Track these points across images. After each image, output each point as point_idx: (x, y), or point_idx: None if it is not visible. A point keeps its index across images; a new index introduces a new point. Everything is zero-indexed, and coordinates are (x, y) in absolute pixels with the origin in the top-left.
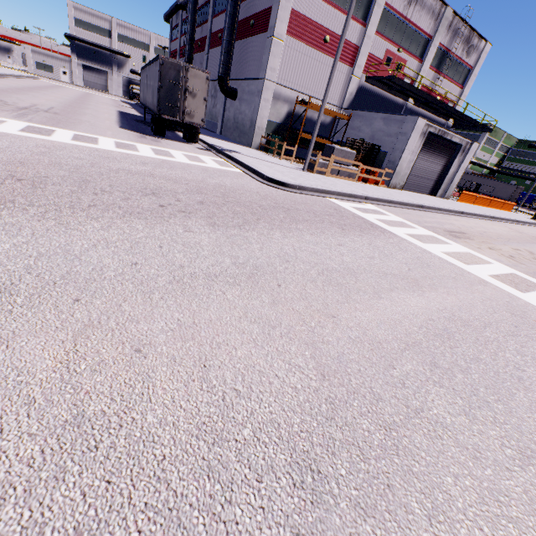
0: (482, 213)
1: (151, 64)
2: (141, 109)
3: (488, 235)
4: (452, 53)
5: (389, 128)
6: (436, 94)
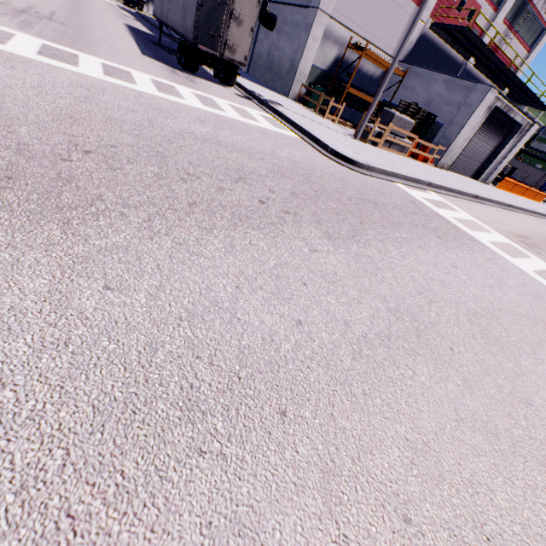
0: (526, 208)
1: None
2: (146, 22)
3: None
4: (533, 4)
5: (452, 95)
6: (500, 55)
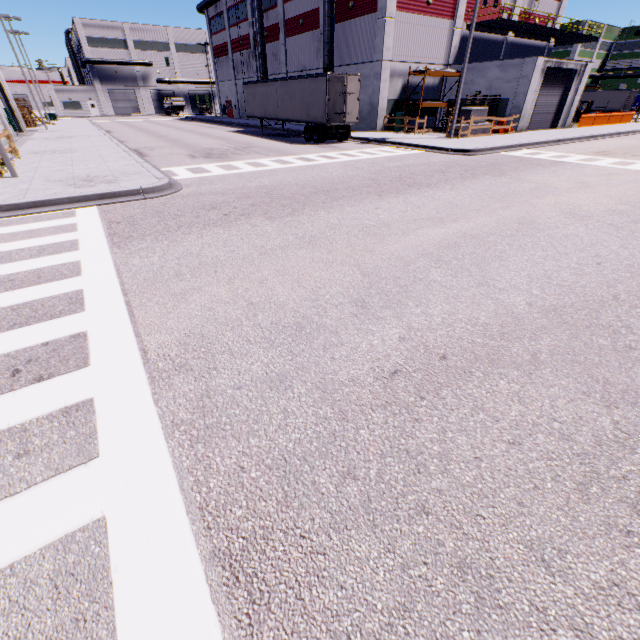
0: (608, 133)
1: (293, 80)
2: (213, 123)
3: (625, 149)
4: None
5: (507, 74)
6: (534, 17)
